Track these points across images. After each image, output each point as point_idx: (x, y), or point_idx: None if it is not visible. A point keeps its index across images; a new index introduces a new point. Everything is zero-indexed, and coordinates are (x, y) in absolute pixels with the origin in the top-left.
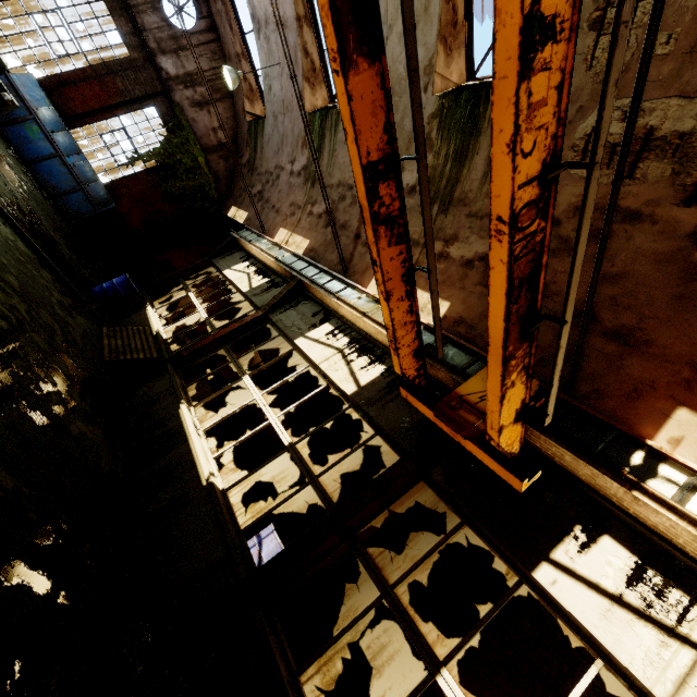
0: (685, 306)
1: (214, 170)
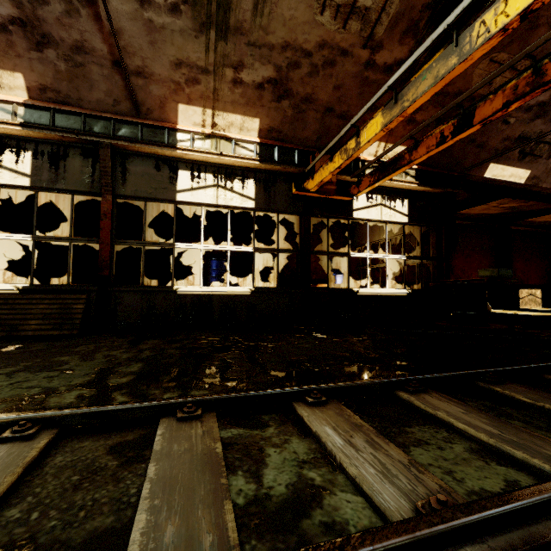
0: (361, 98)
1: None
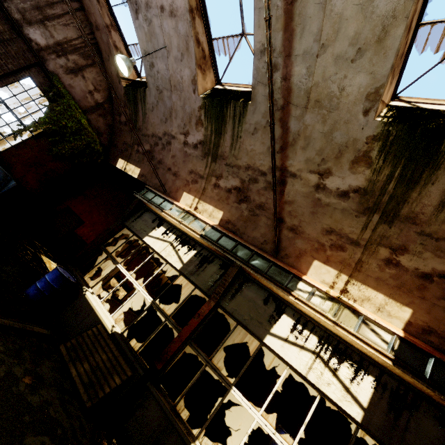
0: None
1: (95, 127)
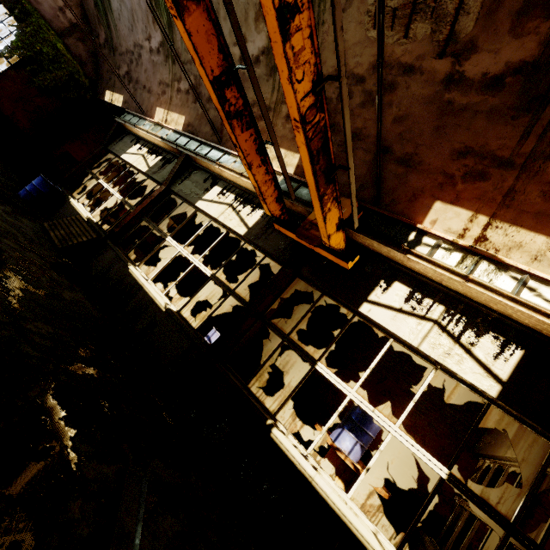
0: (440, 134)
1: (76, 55)
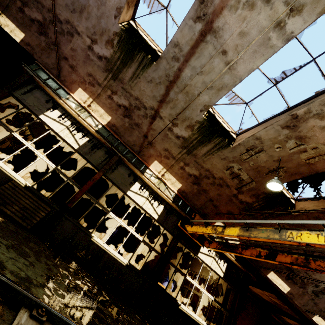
0: (226, 204)
1: None
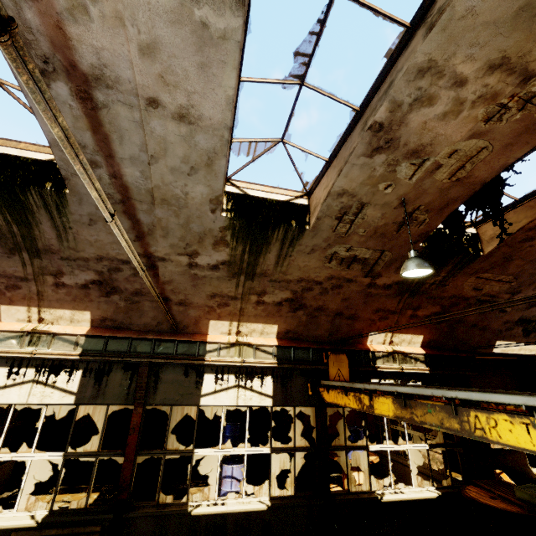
0: (366, 304)
1: None
